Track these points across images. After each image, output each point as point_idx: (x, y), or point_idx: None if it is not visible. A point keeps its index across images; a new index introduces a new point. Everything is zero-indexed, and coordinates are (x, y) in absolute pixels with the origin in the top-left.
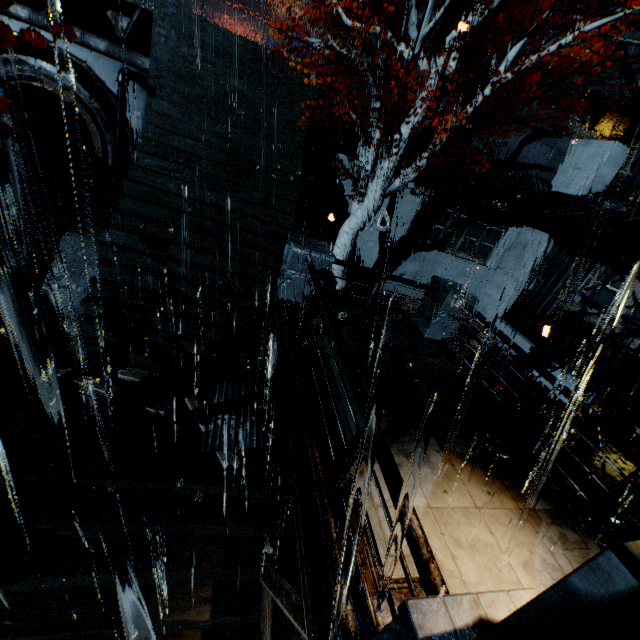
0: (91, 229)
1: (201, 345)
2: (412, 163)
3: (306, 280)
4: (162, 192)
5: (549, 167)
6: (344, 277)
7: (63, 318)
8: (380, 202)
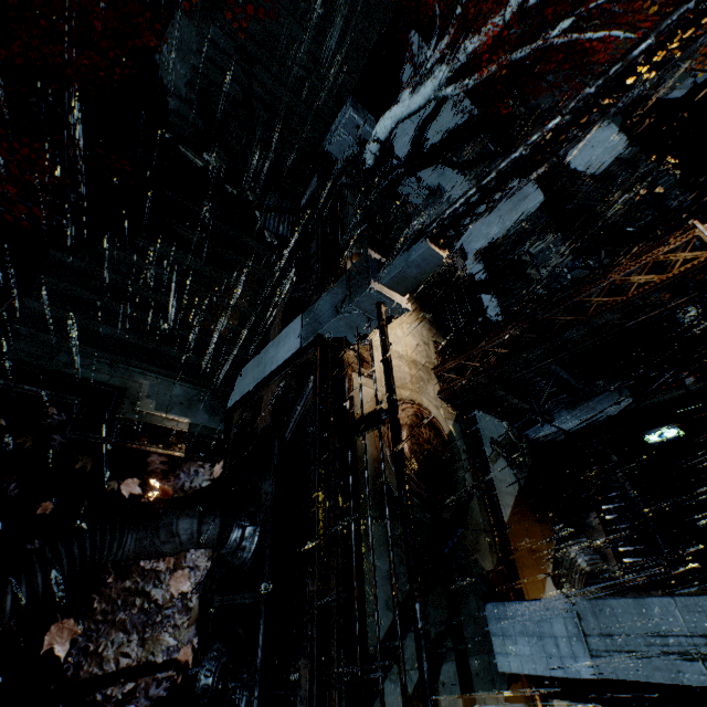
0: (194, 16)
1: (261, 160)
2: (471, 74)
3: (350, 143)
4: (260, 7)
5: (575, 134)
6: (374, 158)
7: (168, 91)
8: (428, 102)
